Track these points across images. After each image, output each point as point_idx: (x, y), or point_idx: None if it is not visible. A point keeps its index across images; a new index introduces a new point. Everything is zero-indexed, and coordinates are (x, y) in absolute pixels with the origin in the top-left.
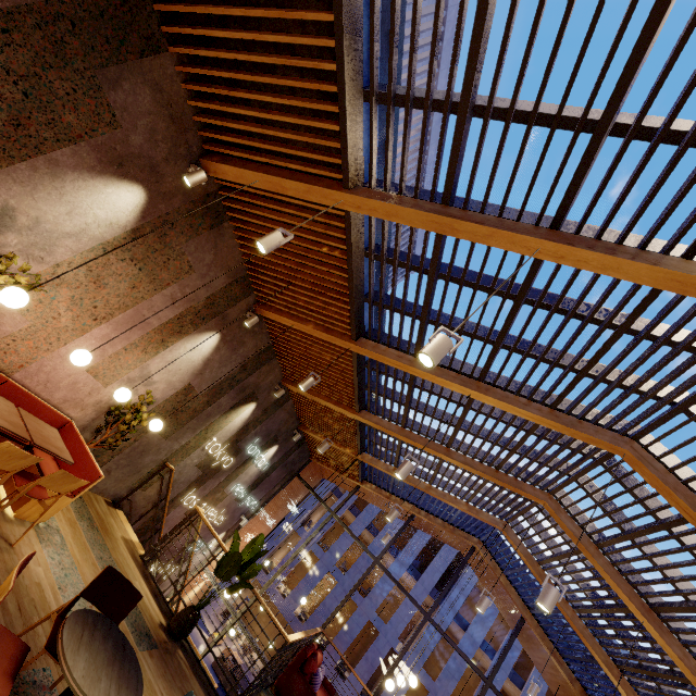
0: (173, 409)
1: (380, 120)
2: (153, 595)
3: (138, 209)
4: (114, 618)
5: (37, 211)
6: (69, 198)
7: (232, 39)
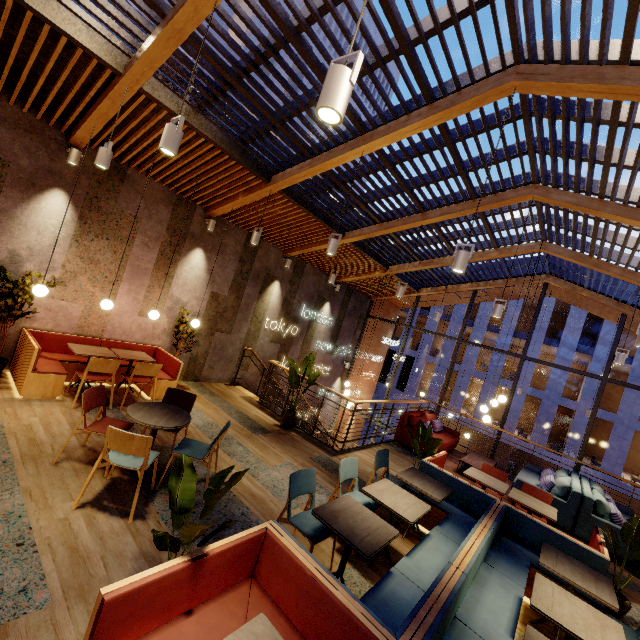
0: (216, 313)
1: None
2: (269, 415)
3: (69, 204)
4: (187, 409)
5: (25, 244)
6: (30, 225)
7: None
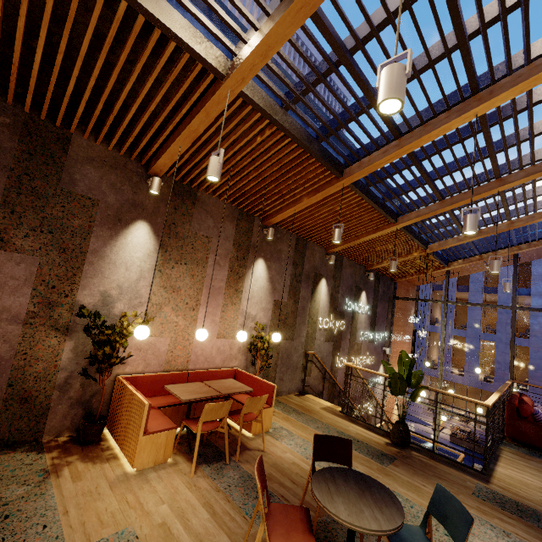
0: (280, 321)
1: (191, 1)
2: (367, 429)
3: (151, 234)
4: (345, 462)
5: (114, 282)
6: (119, 262)
7: (81, 82)
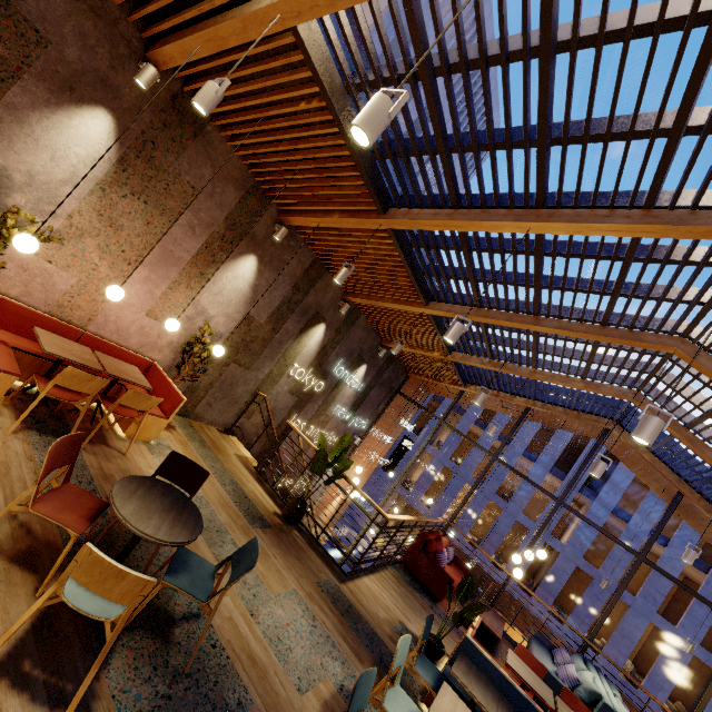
0: (242, 341)
1: None
2: (268, 493)
3: (112, 136)
4: (190, 490)
5: (25, 165)
6: (44, 143)
7: None
